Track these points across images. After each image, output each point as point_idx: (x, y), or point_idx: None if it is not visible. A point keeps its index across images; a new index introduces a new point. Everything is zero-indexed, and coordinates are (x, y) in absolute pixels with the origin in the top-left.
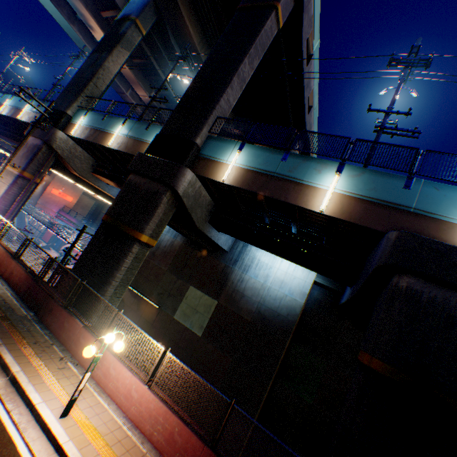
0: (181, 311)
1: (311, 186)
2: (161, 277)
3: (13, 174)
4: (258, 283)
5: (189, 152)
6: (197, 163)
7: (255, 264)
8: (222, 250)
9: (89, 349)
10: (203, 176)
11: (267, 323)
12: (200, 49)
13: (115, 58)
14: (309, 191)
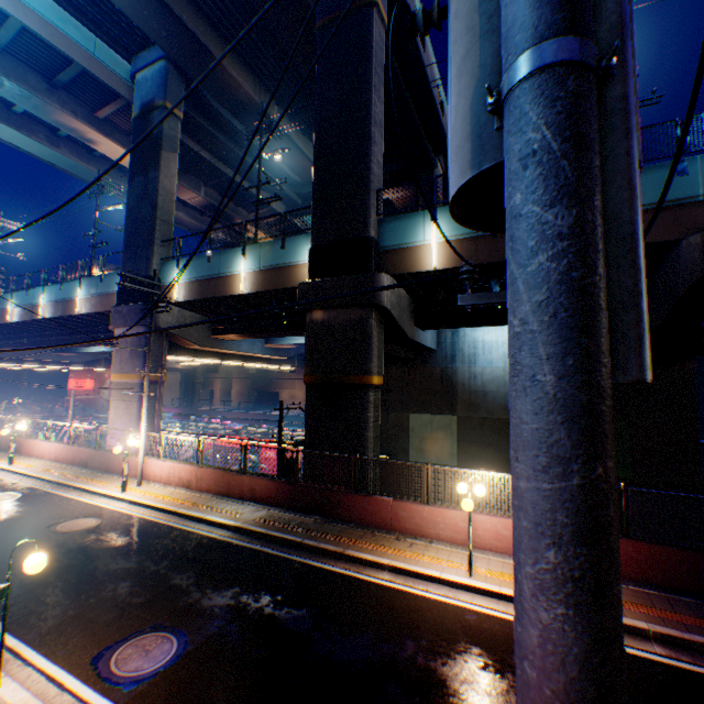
0: (414, 450)
1: None
2: None
3: (133, 385)
4: (496, 370)
5: (371, 253)
6: (384, 261)
7: (480, 349)
8: (427, 352)
9: (468, 502)
10: (402, 273)
11: None
12: (258, 99)
13: (167, 172)
14: None
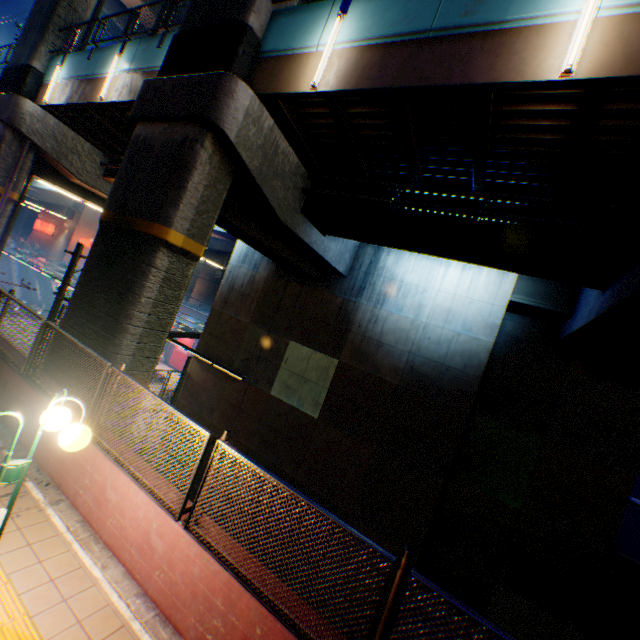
0: (280, 383)
1: (529, 26)
2: (243, 334)
3: None
4: (404, 320)
5: (237, 46)
6: (258, 74)
7: (395, 290)
8: (335, 275)
9: None
10: (273, 92)
11: (428, 384)
12: None
13: None
14: (525, 41)
